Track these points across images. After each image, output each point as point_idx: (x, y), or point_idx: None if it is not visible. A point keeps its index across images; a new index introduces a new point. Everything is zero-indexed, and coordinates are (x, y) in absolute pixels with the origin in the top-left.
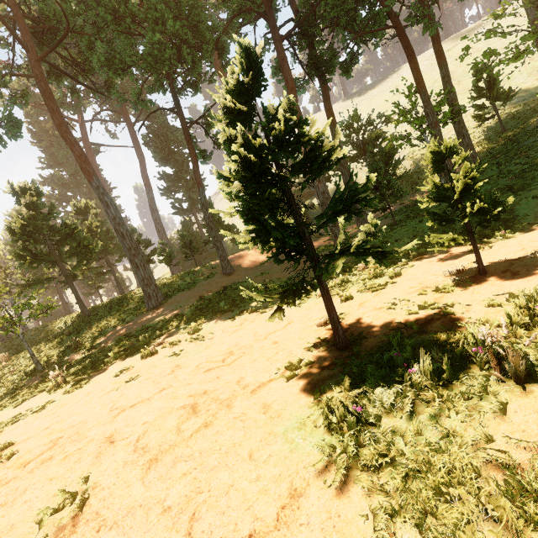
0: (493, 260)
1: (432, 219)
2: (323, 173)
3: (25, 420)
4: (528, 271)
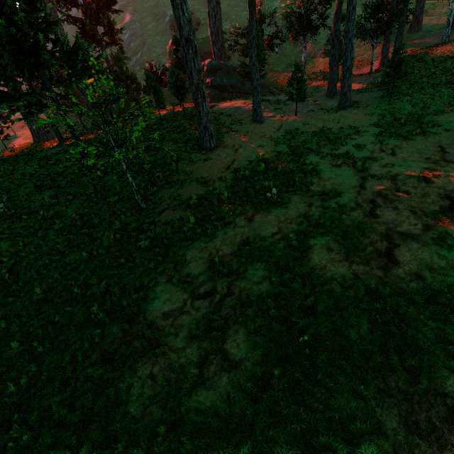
0: None
1: None
2: None
3: (359, 212)
4: None
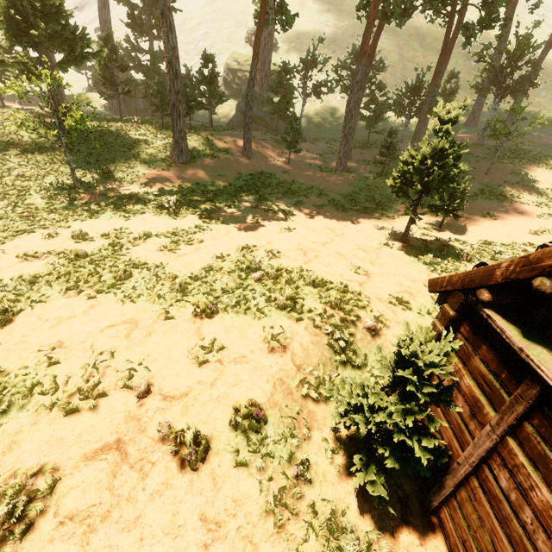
0: (440, 222)
1: (437, 197)
2: (449, 172)
3: (209, 235)
4: (456, 232)
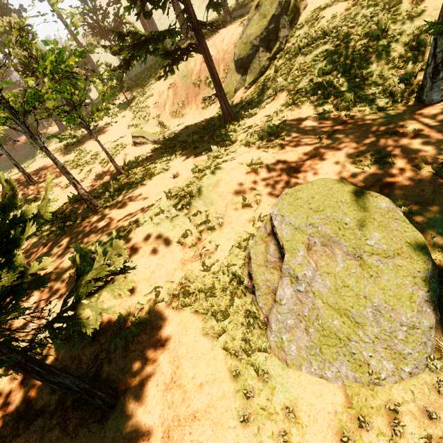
0: None
1: None
2: None
3: None
4: None
